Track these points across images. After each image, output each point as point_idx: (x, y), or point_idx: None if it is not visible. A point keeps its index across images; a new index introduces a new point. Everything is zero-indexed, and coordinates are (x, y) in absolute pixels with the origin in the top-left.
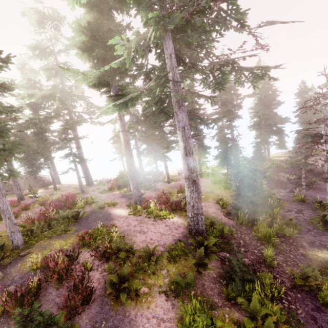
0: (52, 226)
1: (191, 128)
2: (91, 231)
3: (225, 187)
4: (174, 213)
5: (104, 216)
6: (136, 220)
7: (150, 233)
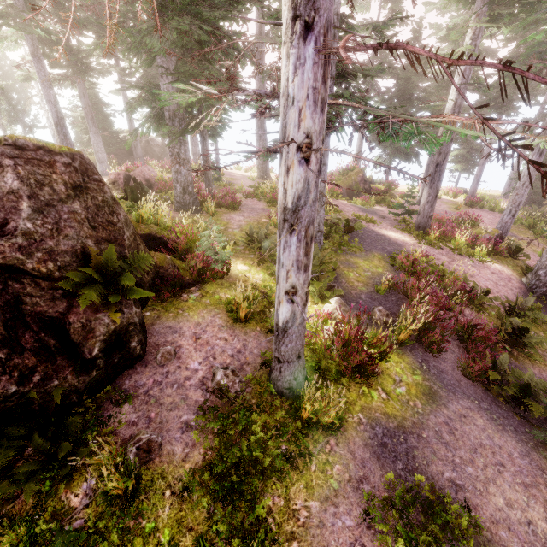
0: (334, 235)
1: (505, 107)
2: (392, 256)
3: (536, 233)
4: (492, 257)
5: (379, 236)
6: (441, 254)
7: (480, 278)
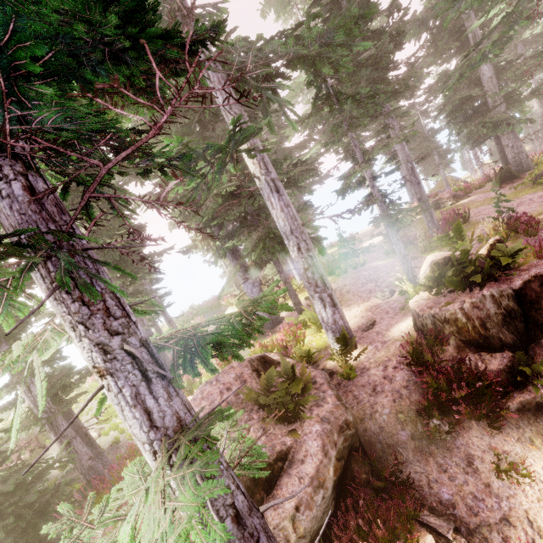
0: None
1: None
2: None
3: None
4: None
5: None
6: None
7: None
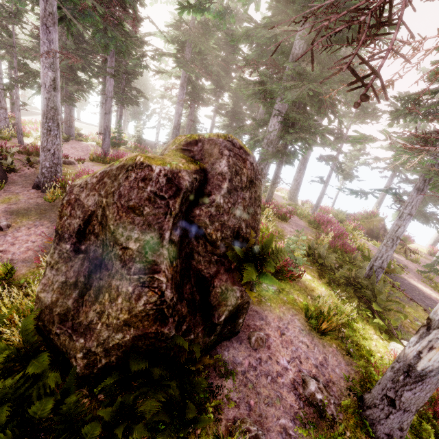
0: None
1: None
2: None
3: None
4: None
5: (412, 286)
6: None
7: None
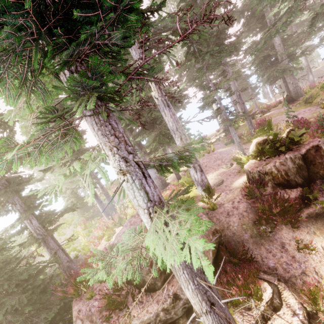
0: None
1: None
2: None
3: None
4: None
5: None
6: None
7: None
